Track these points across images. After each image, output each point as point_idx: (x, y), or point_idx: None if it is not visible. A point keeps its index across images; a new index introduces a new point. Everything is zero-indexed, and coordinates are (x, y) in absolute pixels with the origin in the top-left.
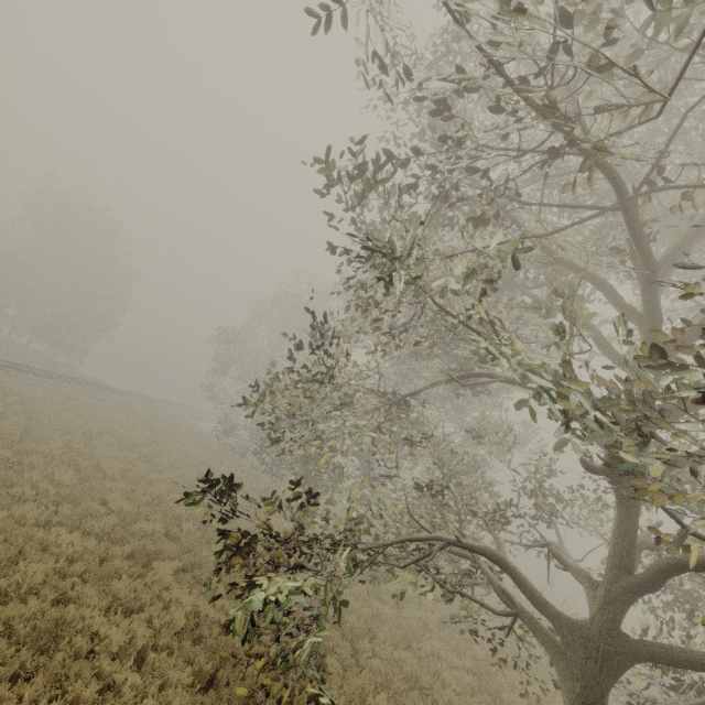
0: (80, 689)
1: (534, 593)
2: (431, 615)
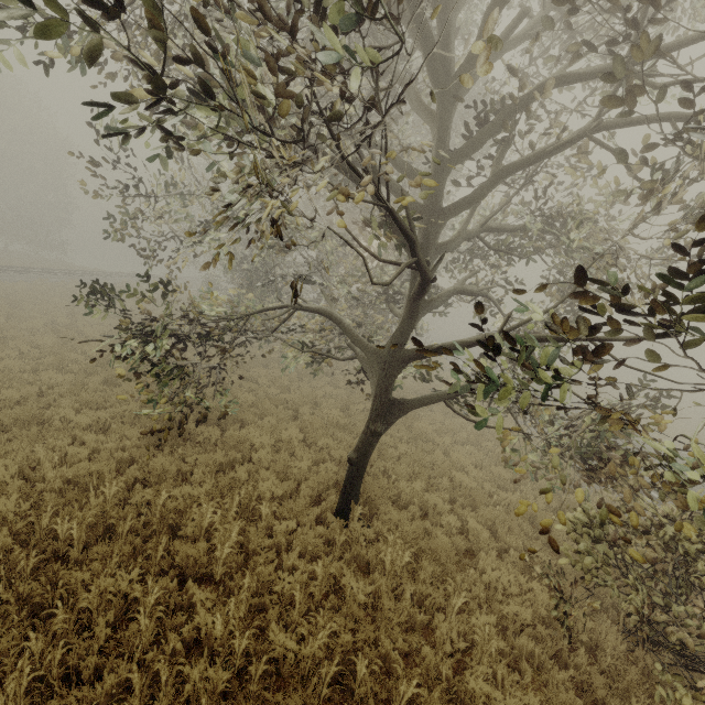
0: (55, 442)
1: (351, 338)
2: None
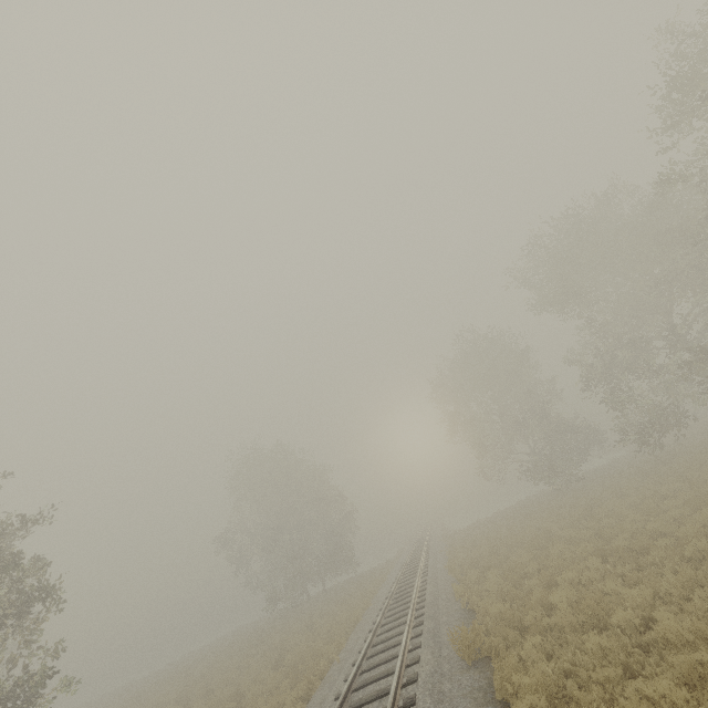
0: None
1: None
2: None
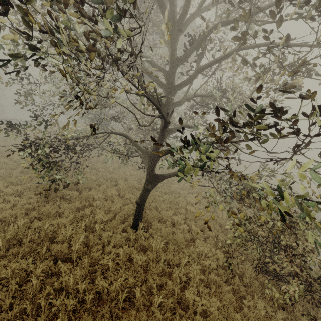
0: None
1: (136, 146)
2: (158, 172)
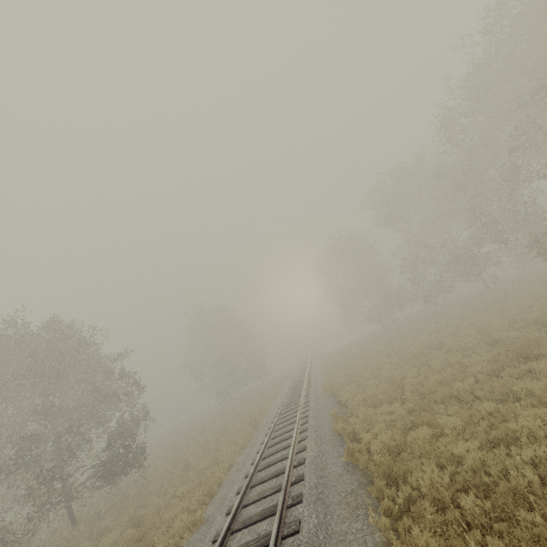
0: None
1: None
2: None
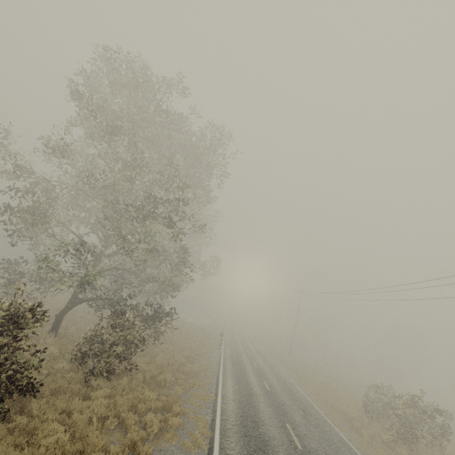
0: None
1: None
2: None
